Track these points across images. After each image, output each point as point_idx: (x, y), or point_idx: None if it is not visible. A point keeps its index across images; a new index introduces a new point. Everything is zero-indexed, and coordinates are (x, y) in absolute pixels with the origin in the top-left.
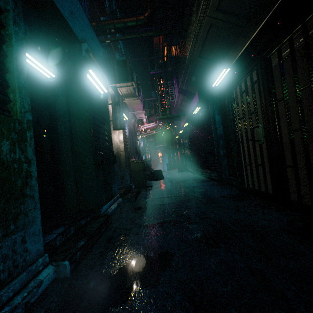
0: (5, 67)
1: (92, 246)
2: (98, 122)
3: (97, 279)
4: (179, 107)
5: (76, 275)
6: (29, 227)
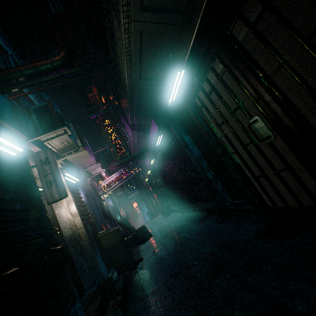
0: None
1: None
2: (6, 204)
3: None
4: (138, 146)
5: None
6: None
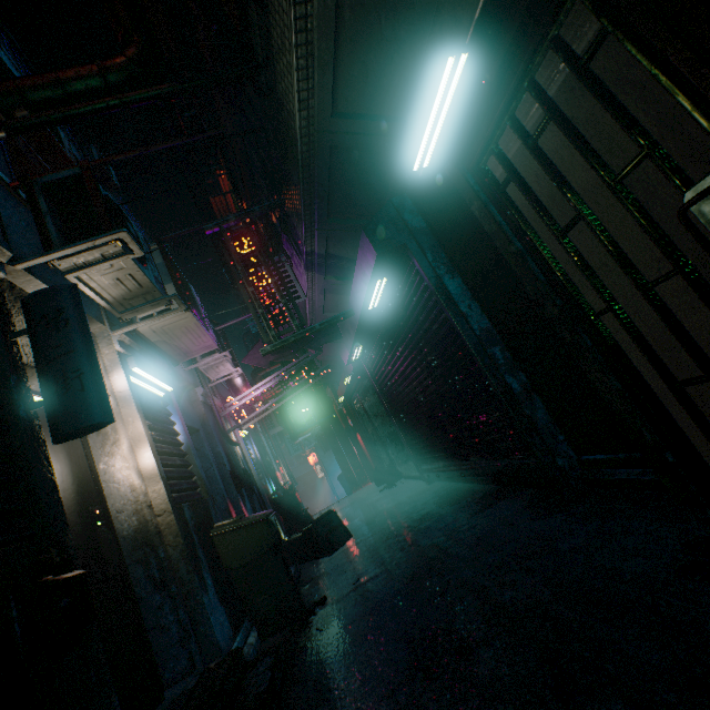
0: None
1: None
2: None
3: None
4: (323, 314)
5: None
6: None
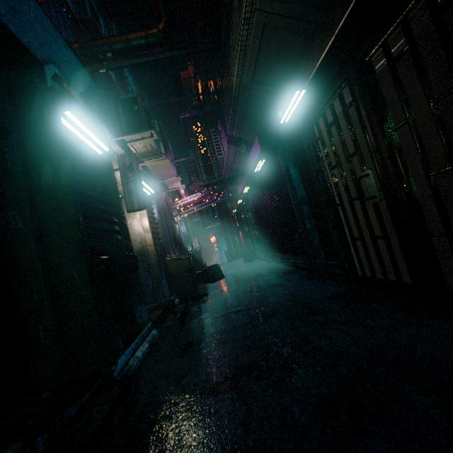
0: None
1: None
2: (96, 203)
3: None
4: (232, 165)
5: None
6: None
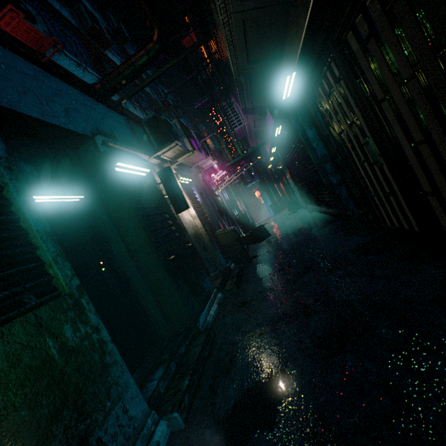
0: (32, 245)
1: (200, 379)
2: (155, 217)
3: (211, 426)
4: (254, 129)
5: (190, 424)
6: (125, 394)
